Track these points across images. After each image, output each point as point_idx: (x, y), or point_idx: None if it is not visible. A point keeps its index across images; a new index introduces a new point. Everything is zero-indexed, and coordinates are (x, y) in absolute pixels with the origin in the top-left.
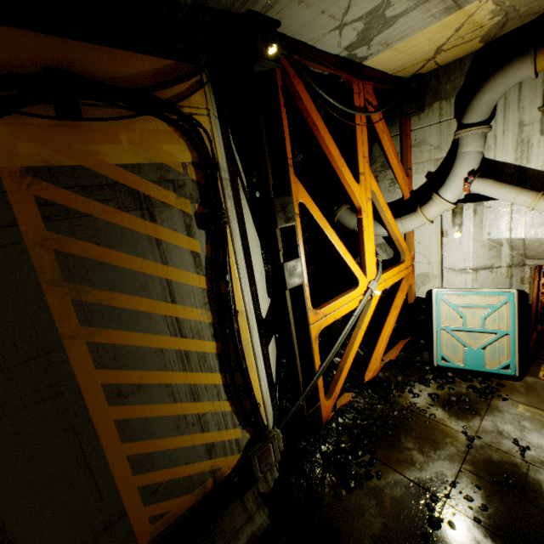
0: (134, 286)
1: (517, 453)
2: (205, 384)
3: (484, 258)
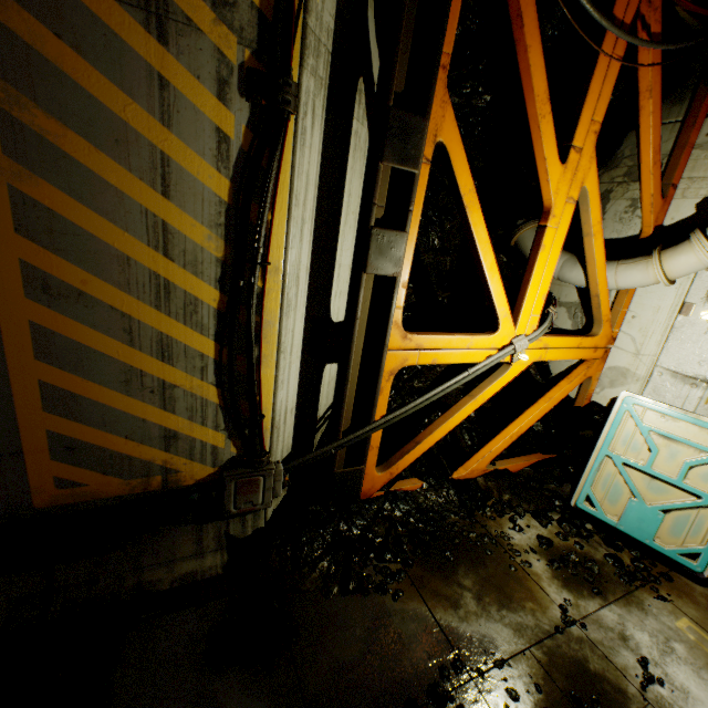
0: (105, 137)
1: (636, 679)
2: (186, 345)
3: None
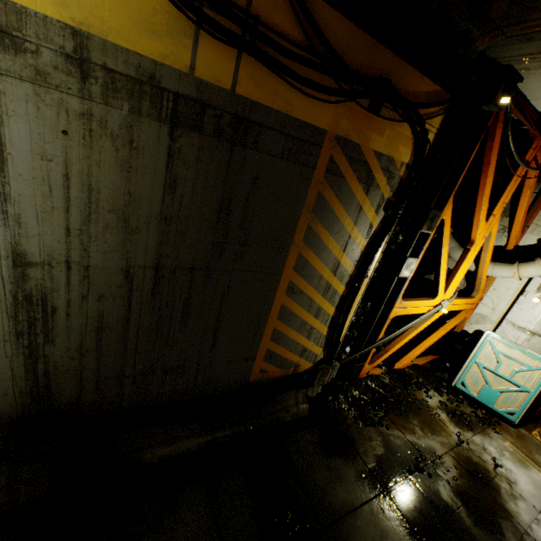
0: (334, 231)
1: (491, 465)
2: (325, 310)
3: None
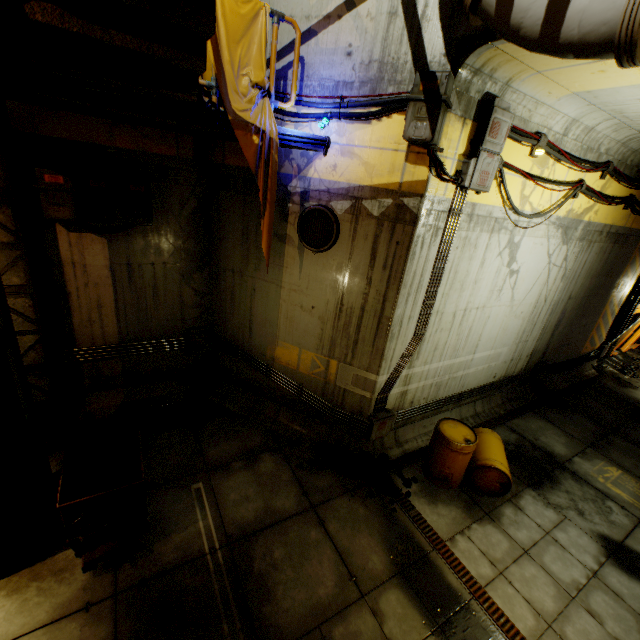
0: (632, 270)
1: None
2: (614, 312)
3: None
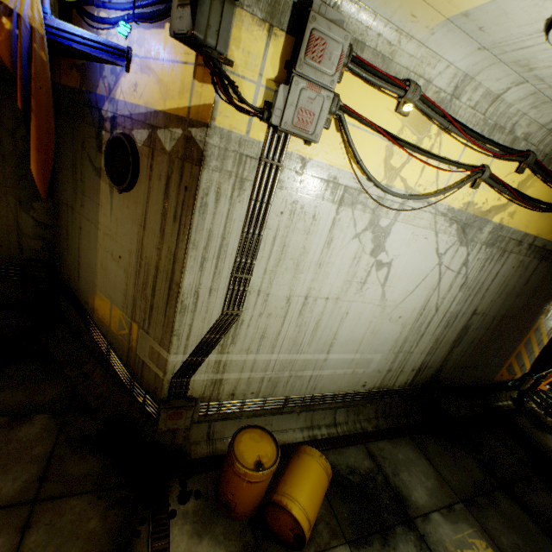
0: None
1: None
2: (542, 342)
3: None
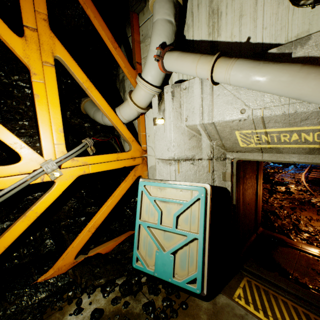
0: None
1: None
2: None
3: (186, 148)
